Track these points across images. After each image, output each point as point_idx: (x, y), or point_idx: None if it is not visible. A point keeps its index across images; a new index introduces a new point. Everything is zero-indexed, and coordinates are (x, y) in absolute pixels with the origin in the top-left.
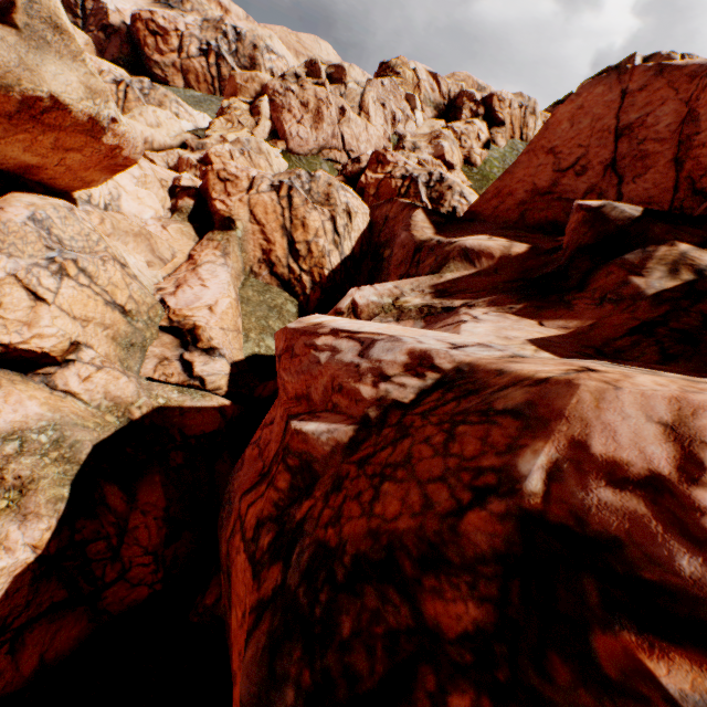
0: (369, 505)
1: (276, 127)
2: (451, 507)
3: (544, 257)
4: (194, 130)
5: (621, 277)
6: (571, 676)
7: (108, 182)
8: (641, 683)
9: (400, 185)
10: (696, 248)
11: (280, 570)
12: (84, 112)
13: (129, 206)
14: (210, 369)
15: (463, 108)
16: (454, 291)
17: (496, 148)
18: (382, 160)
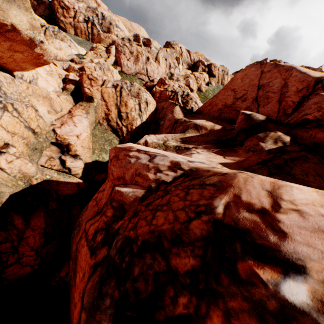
0: (150, 221)
1: (117, 60)
2: (186, 219)
3: (227, 132)
4: (78, 55)
5: (256, 142)
6: (229, 281)
7: (33, 70)
8: (254, 278)
9: (170, 94)
10: (284, 134)
11: (106, 249)
12: (27, 35)
13: (42, 83)
14: (74, 164)
15: (199, 67)
16: (190, 141)
17: (211, 86)
18: (163, 82)
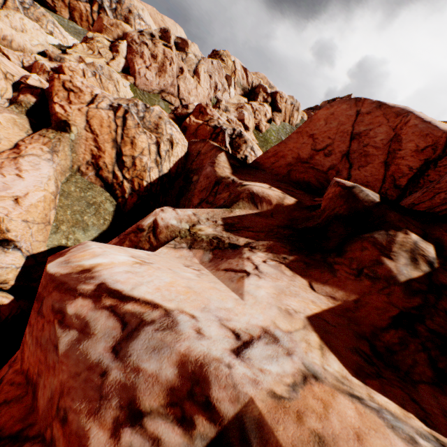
0: None
1: (129, 65)
2: None
3: (306, 212)
4: (59, 46)
5: (375, 256)
6: None
7: None
8: None
9: (213, 131)
10: (421, 238)
11: None
12: None
13: None
14: None
15: (259, 95)
16: (240, 226)
17: (275, 124)
18: (203, 111)
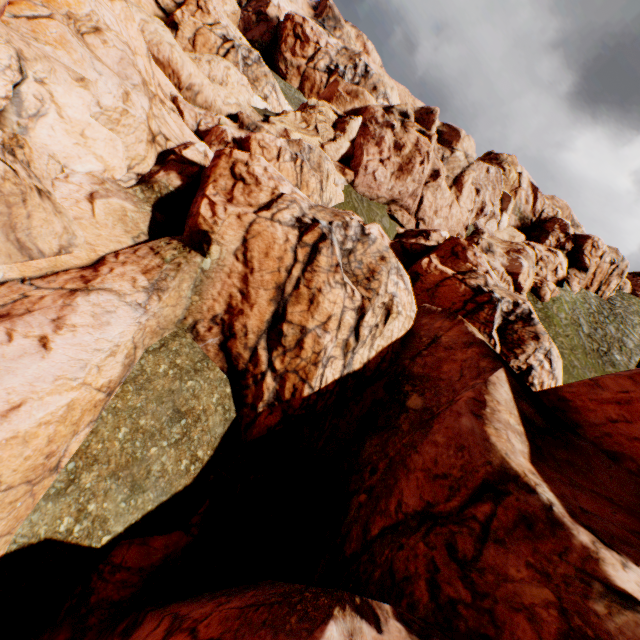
0: None
1: (354, 153)
2: None
3: None
4: (263, 111)
5: None
6: None
7: (27, 82)
8: None
9: (470, 296)
10: None
11: None
12: None
13: (52, 136)
14: None
15: (550, 234)
16: None
17: (568, 290)
18: (459, 253)
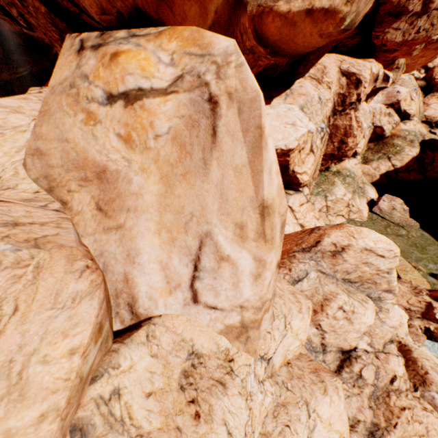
0: None
1: None
2: None
3: None
4: None
5: None
6: None
7: None
8: None
9: None
10: None
11: None
12: None
13: None
14: None
15: None
16: None
17: None
18: None
